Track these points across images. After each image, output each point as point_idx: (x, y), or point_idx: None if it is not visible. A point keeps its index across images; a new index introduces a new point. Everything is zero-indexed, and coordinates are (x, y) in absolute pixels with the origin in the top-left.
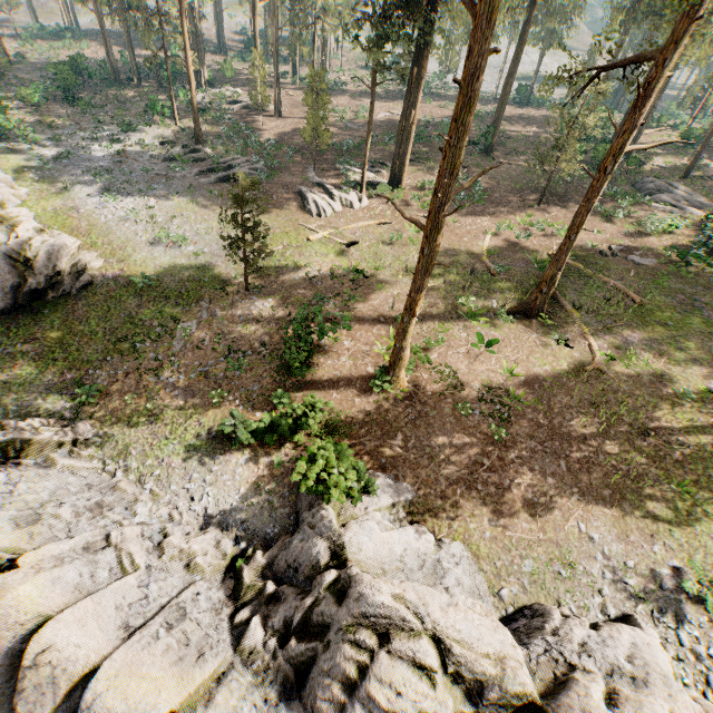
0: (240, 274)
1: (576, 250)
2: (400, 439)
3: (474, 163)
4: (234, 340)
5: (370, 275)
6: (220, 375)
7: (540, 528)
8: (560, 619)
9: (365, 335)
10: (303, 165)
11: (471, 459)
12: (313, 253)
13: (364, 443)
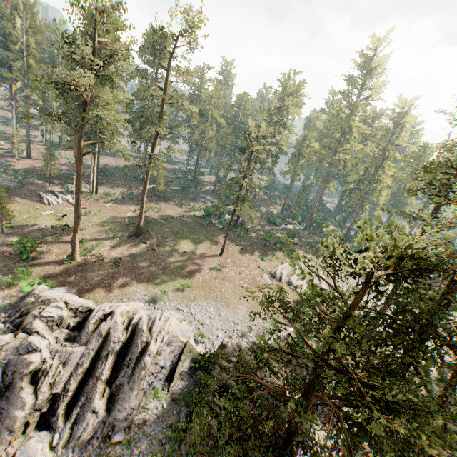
0: None
1: (164, 216)
2: (74, 276)
3: (134, 185)
4: None
5: (72, 227)
6: None
7: (121, 291)
8: None
9: (65, 247)
10: (43, 182)
11: (101, 278)
12: (44, 219)
13: (58, 279)
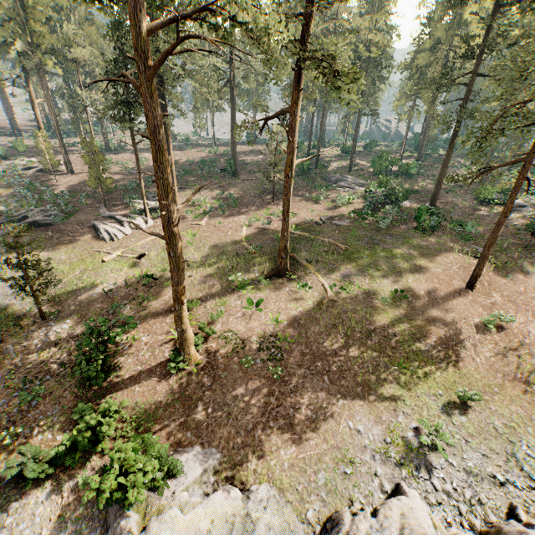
0: (36, 306)
1: (302, 224)
2: (201, 408)
3: (227, 182)
4: (30, 370)
5: (160, 276)
6: (14, 412)
7: (323, 439)
8: (350, 520)
9: (160, 326)
10: (96, 205)
11: (261, 402)
12: (109, 271)
13: (169, 425)
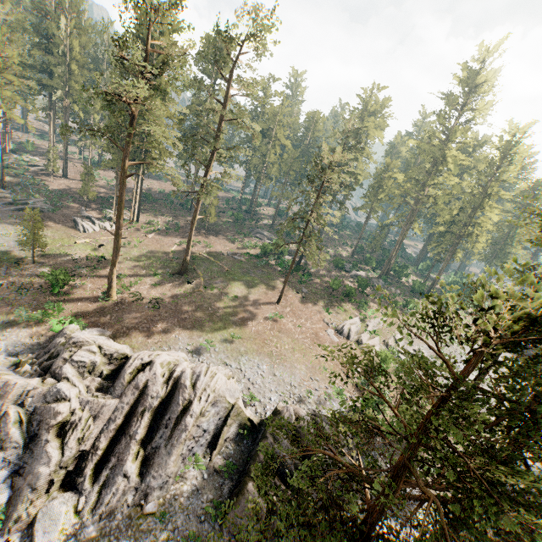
0: (29, 256)
1: (213, 253)
2: (109, 317)
3: (180, 214)
4: (23, 284)
5: (109, 259)
6: (13, 299)
7: (161, 338)
8: None
9: (101, 282)
10: (79, 206)
11: (139, 321)
12: (78, 249)
13: (91, 319)
